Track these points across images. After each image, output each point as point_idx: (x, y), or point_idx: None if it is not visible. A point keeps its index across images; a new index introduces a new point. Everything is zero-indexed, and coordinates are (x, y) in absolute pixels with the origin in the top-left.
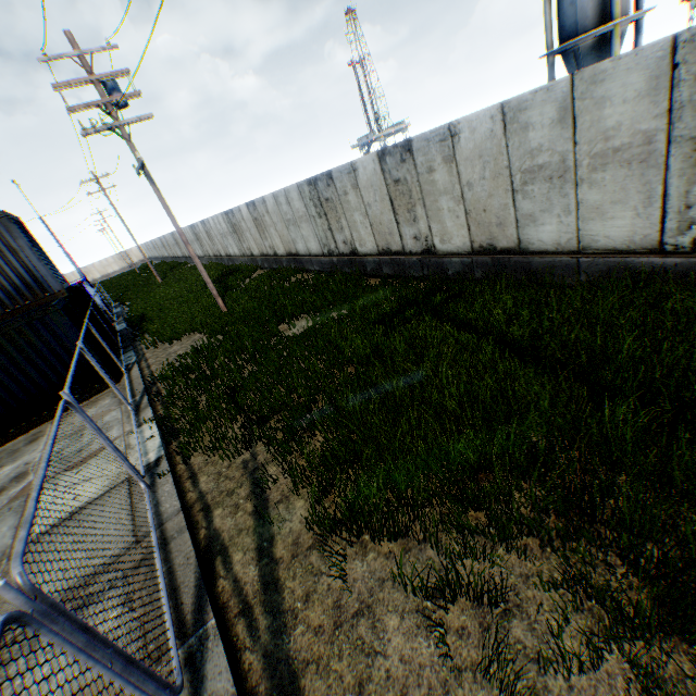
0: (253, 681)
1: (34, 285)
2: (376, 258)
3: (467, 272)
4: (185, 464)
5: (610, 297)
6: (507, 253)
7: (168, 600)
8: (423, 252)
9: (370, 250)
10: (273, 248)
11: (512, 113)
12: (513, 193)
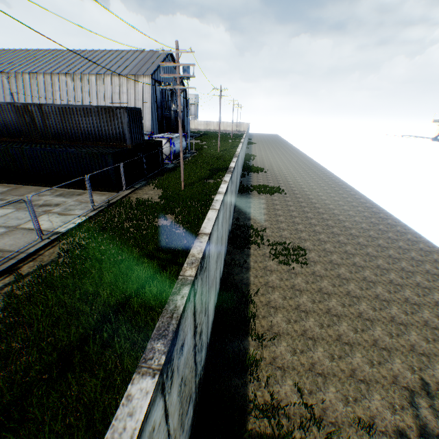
0: None
1: (122, 138)
2: None
3: None
4: (59, 241)
5: None
6: None
7: None
8: None
9: None
10: None
11: None
12: None
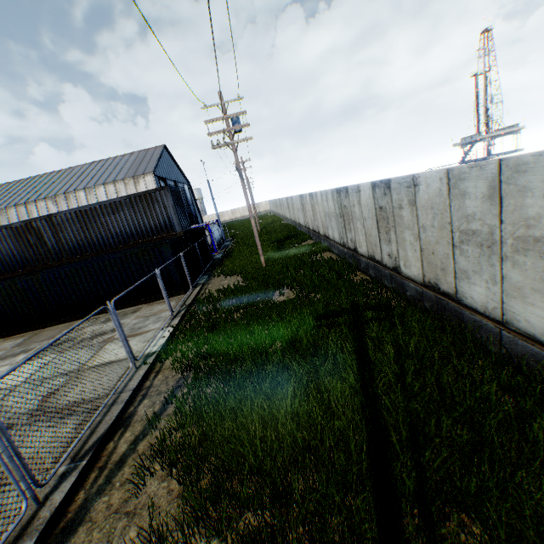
0: (71, 508)
1: (168, 226)
2: (366, 260)
3: (418, 299)
4: (160, 362)
5: (487, 386)
6: (447, 297)
7: (81, 436)
8: (393, 269)
9: (364, 252)
10: (318, 228)
11: (454, 179)
12: (453, 246)
